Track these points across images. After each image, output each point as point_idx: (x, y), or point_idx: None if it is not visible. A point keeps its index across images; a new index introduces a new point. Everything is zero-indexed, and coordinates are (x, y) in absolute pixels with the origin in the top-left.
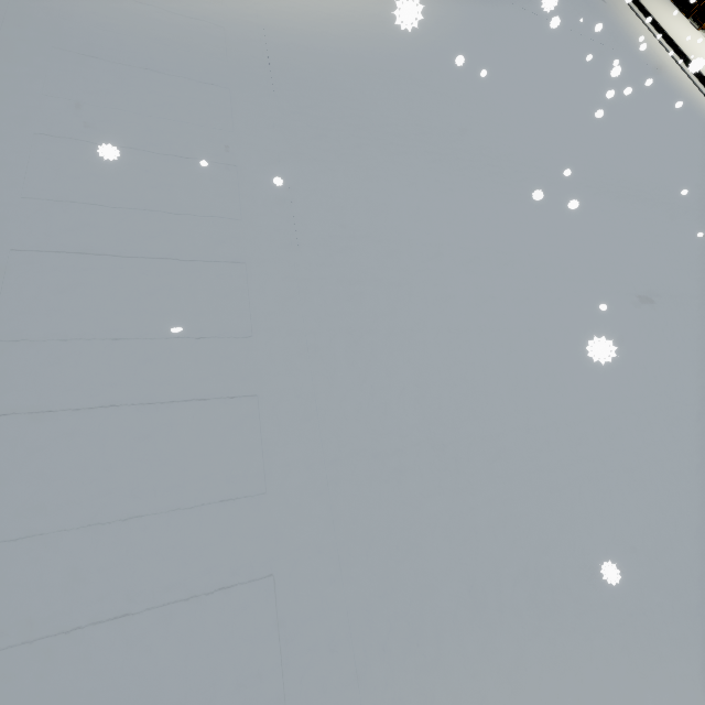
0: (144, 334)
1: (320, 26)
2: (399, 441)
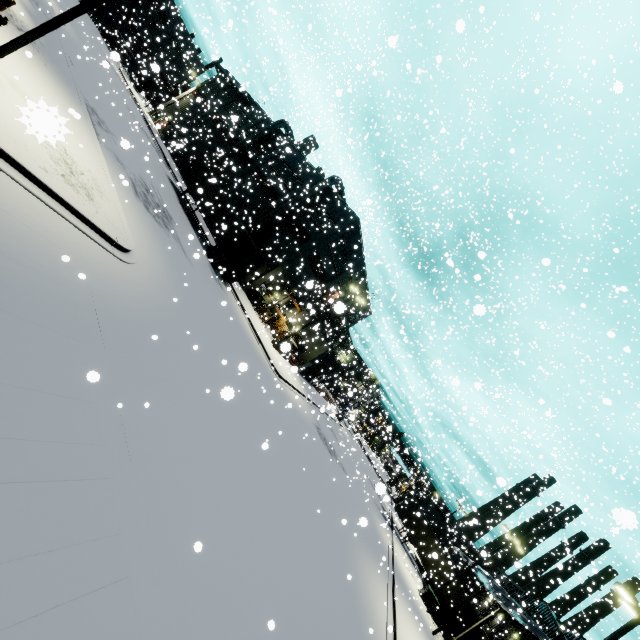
0: (65, 543)
1: (119, 297)
2: (192, 590)
